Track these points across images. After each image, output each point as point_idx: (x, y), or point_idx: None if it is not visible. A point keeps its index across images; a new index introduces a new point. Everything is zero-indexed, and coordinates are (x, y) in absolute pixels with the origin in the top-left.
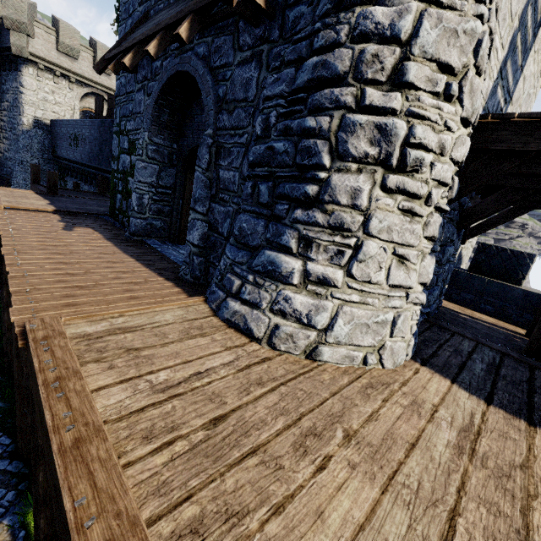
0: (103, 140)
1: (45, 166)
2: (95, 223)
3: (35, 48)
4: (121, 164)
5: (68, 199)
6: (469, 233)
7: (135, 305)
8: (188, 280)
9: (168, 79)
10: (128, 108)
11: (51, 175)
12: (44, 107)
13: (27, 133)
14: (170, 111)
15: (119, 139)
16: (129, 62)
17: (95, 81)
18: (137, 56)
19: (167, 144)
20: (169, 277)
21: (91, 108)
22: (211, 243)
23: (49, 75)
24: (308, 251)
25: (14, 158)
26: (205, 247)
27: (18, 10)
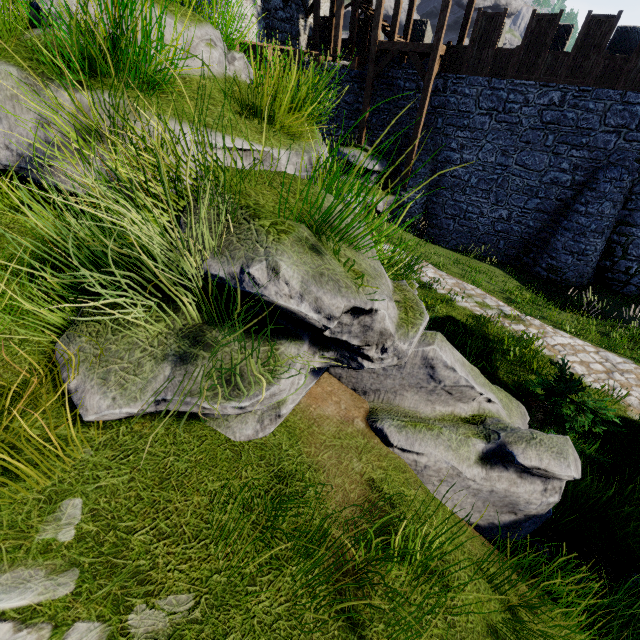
0: None
1: None
2: None
3: None
4: None
5: None
6: (309, 12)
7: None
8: None
9: None
10: None
11: None
12: None
13: None
14: None
15: None
16: None
17: None
18: None
19: None
20: None
21: None
22: None
23: None
24: (217, 6)
25: None
26: None
27: None
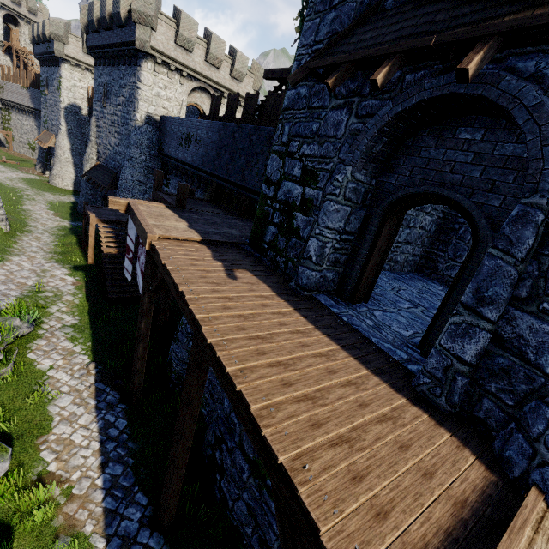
0: (223, 145)
1: (150, 162)
2: (244, 260)
3: (156, 42)
4: (282, 192)
5: (198, 216)
6: None
7: (502, 546)
8: (442, 407)
9: (420, 101)
10: (308, 127)
11: (182, 188)
12: (156, 103)
13: (139, 130)
14: (387, 139)
15: (283, 162)
16: (382, 79)
17: (204, 75)
18: (392, 70)
19: (366, 181)
20: (409, 395)
21: (196, 103)
22: (497, 366)
23: (164, 70)
24: None
25: (124, 153)
26: (477, 364)
27: (146, 2)
